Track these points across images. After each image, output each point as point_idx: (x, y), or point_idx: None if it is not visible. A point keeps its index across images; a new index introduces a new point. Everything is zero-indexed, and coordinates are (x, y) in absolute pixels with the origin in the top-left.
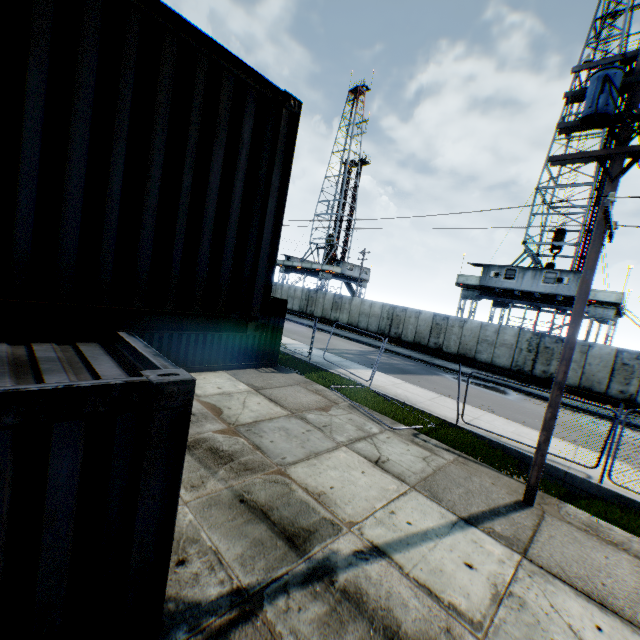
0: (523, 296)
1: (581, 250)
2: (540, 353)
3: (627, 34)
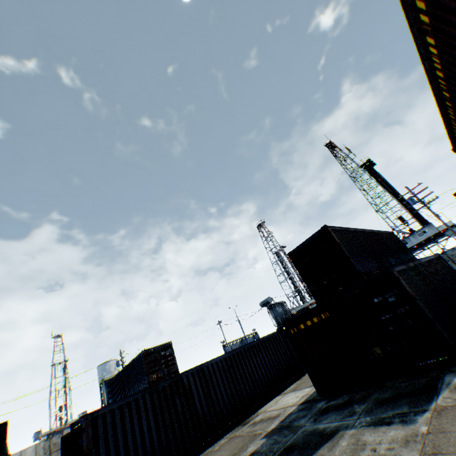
0: (416, 246)
1: (415, 218)
2: (451, 258)
3: (351, 159)
